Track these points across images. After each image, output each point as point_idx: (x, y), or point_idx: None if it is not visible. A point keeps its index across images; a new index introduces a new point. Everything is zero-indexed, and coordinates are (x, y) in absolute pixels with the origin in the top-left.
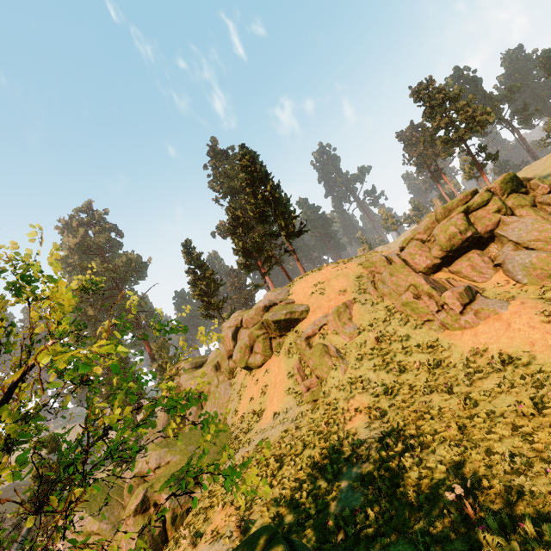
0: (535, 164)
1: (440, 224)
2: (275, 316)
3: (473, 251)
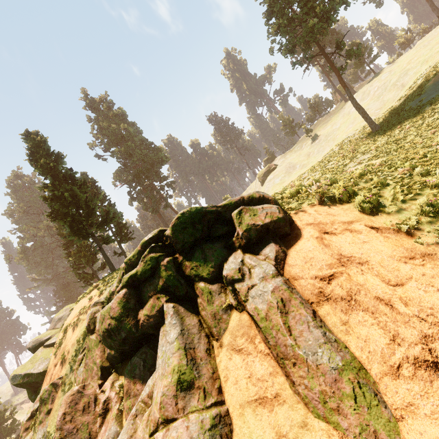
0: (429, 37)
1: (113, 296)
2: (15, 379)
3: (142, 352)
